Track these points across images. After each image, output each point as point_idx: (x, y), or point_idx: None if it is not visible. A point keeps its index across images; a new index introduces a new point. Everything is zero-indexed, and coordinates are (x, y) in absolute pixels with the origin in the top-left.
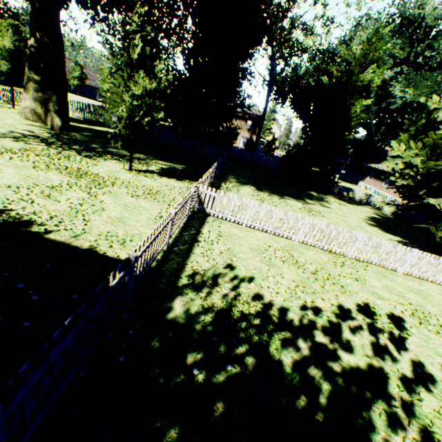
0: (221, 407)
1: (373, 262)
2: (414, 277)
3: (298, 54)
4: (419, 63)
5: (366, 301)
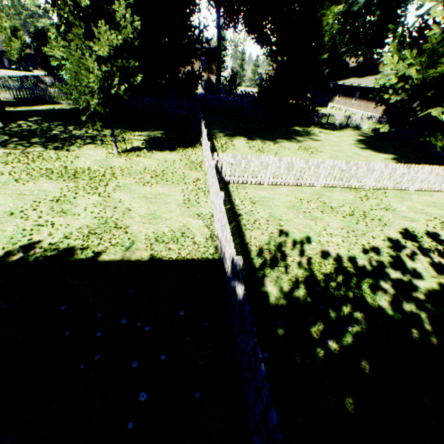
0: (366, 364)
1: (389, 187)
2: (423, 192)
3: None
4: None
5: (404, 227)
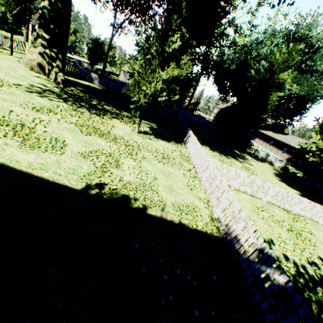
0: None
1: (307, 216)
2: None
3: (228, 46)
4: (301, 67)
5: None
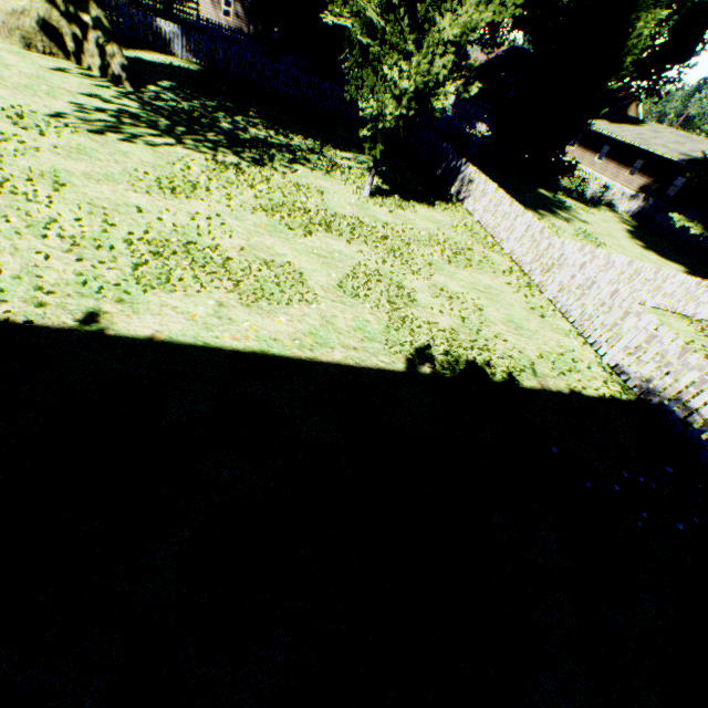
0: None
1: None
2: None
3: None
4: None
5: None
